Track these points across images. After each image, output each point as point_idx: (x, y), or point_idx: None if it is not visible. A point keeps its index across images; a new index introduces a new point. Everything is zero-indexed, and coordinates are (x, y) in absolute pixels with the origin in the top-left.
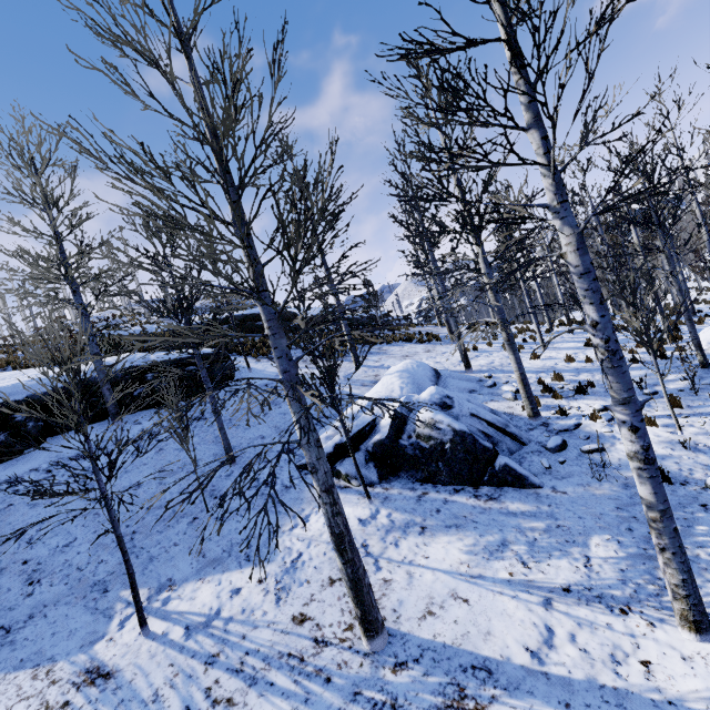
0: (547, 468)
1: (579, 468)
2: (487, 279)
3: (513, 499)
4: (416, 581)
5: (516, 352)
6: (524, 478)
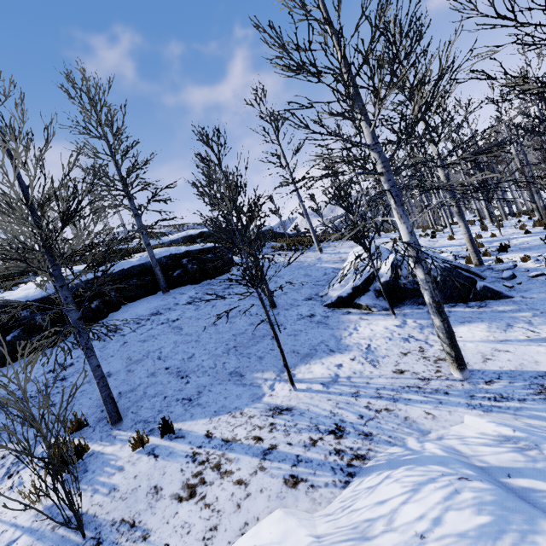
0: (512, 287)
1: (534, 285)
2: (441, 170)
3: (497, 305)
4: (464, 347)
5: (465, 220)
6: (499, 293)
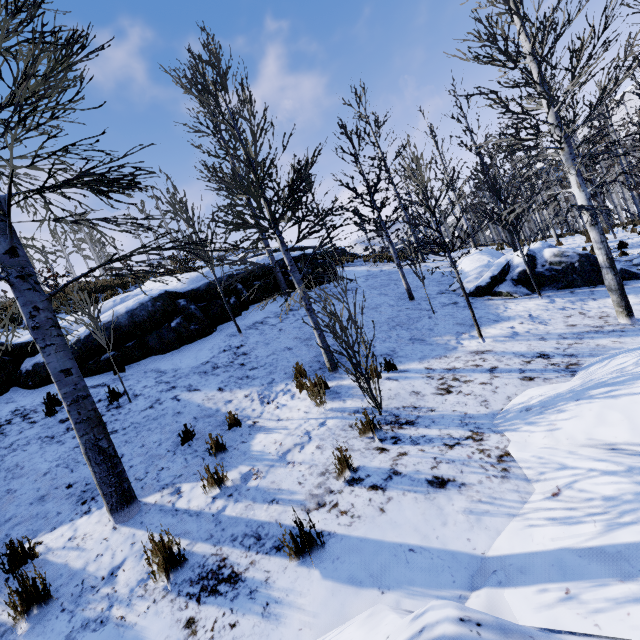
0: None
1: None
2: None
3: (636, 283)
4: None
5: None
6: (636, 274)
